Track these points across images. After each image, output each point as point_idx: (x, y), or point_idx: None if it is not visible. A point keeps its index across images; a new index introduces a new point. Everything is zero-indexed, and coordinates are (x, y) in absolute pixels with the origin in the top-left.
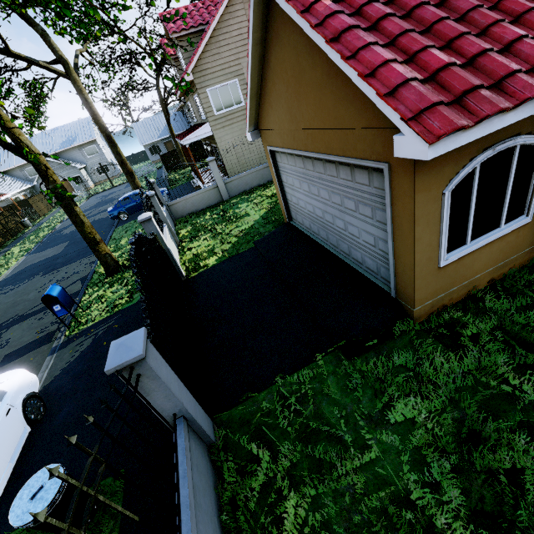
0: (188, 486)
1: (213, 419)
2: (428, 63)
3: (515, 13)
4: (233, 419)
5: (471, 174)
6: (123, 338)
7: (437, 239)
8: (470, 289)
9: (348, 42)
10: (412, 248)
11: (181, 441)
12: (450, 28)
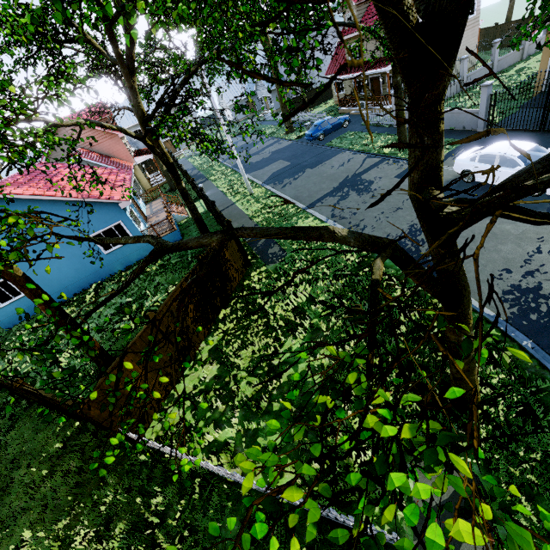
0: None
1: None
2: None
3: None
4: None
5: None
6: None
7: None
8: None
9: None
10: None
11: None
12: None
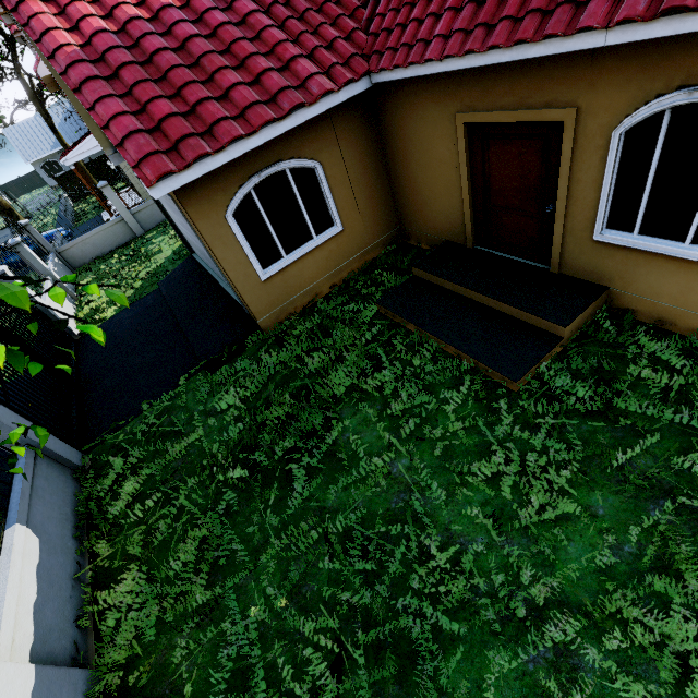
0: (22, 483)
1: (88, 453)
2: (154, 114)
3: (240, 58)
4: (105, 448)
5: (250, 199)
6: None
7: (245, 257)
8: (313, 297)
9: (87, 95)
10: (222, 268)
11: (23, 460)
12: (178, 77)
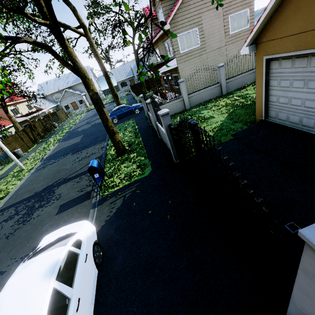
0: None
1: None
2: None
3: None
4: None
5: None
6: None
7: None
8: None
9: None
10: None
11: None
12: None
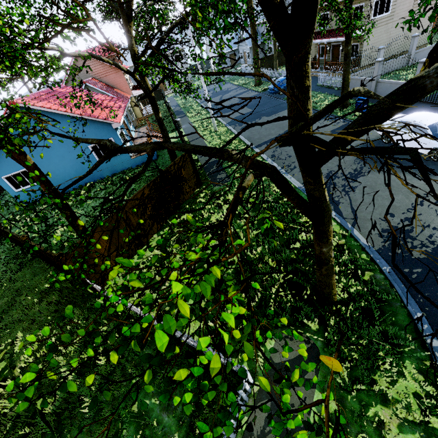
0: None
1: None
2: None
3: None
4: None
5: None
6: None
7: None
8: None
9: None
10: None
11: None
12: None
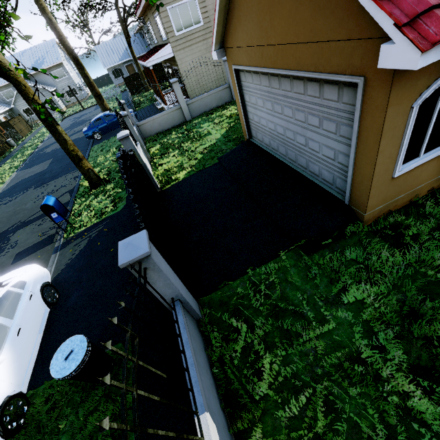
0: (190, 351)
1: (197, 301)
2: None
3: None
4: (213, 301)
5: (439, 88)
6: (129, 238)
7: (397, 152)
8: (412, 197)
9: None
10: (374, 160)
11: (180, 318)
12: None
